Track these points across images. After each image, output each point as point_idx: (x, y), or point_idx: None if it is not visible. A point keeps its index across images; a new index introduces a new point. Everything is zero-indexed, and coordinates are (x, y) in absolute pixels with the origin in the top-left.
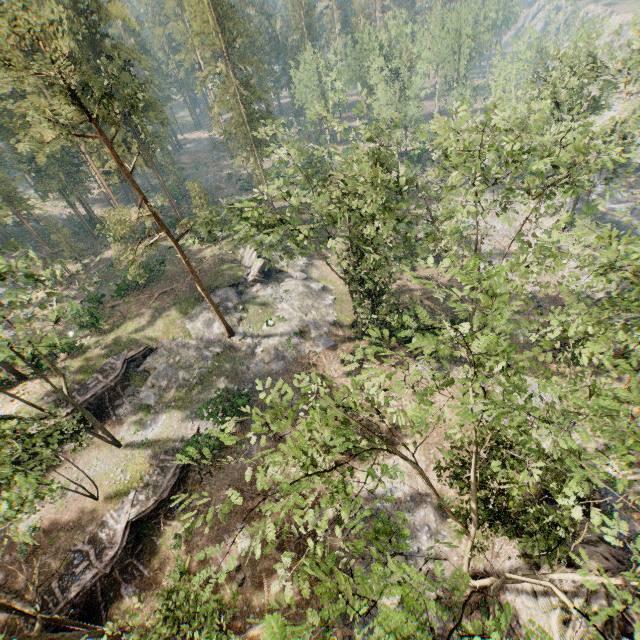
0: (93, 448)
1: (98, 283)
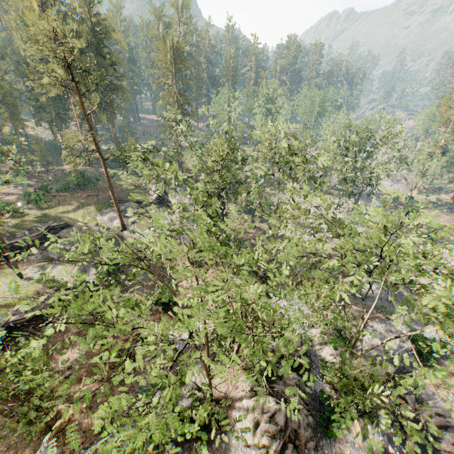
0: (3, 275)
1: (51, 181)
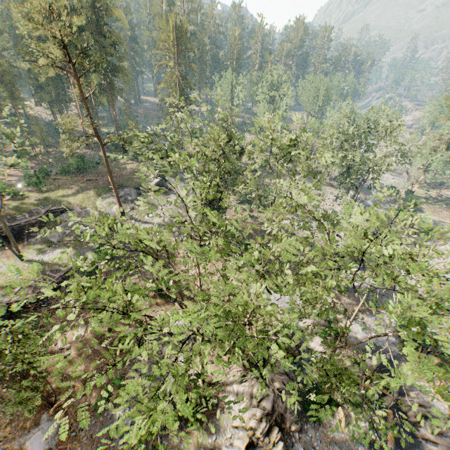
0: (4, 257)
1: (51, 163)
